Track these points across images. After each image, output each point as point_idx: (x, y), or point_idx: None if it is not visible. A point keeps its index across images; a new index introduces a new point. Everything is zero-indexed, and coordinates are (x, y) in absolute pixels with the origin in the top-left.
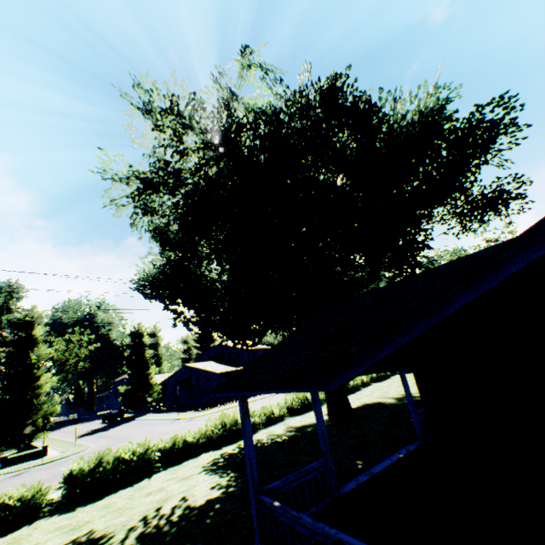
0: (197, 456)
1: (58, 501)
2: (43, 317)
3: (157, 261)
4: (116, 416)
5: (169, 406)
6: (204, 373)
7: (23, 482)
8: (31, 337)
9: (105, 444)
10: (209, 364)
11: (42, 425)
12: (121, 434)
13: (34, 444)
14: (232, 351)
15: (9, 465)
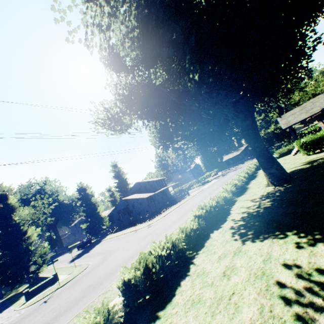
0: (210, 237)
1: (128, 313)
2: (11, 189)
3: (112, 94)
4: (86, 243)
5: (122, 226)
6: (136, 200)
7: (84, 309)
8: (8, 205)
9: (99, 258)
10: (136, 195)
11: (41, 262)
12: (104, 250)
13: (42, 276)
14: (147, 184)
15: (32, 296)
